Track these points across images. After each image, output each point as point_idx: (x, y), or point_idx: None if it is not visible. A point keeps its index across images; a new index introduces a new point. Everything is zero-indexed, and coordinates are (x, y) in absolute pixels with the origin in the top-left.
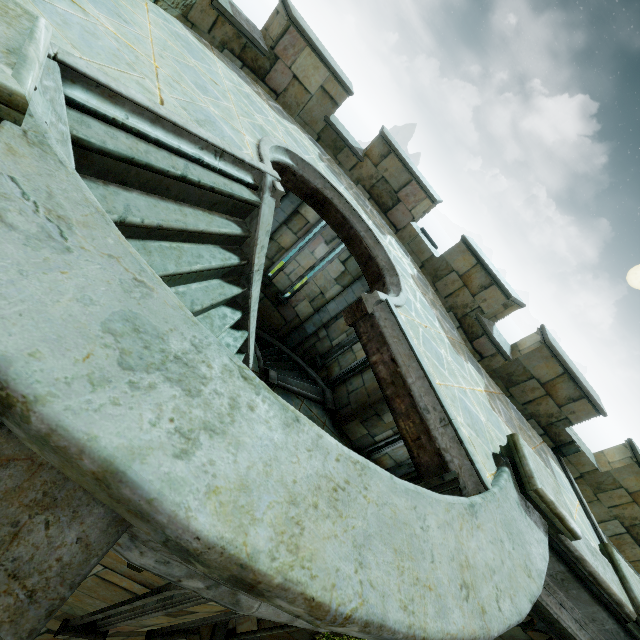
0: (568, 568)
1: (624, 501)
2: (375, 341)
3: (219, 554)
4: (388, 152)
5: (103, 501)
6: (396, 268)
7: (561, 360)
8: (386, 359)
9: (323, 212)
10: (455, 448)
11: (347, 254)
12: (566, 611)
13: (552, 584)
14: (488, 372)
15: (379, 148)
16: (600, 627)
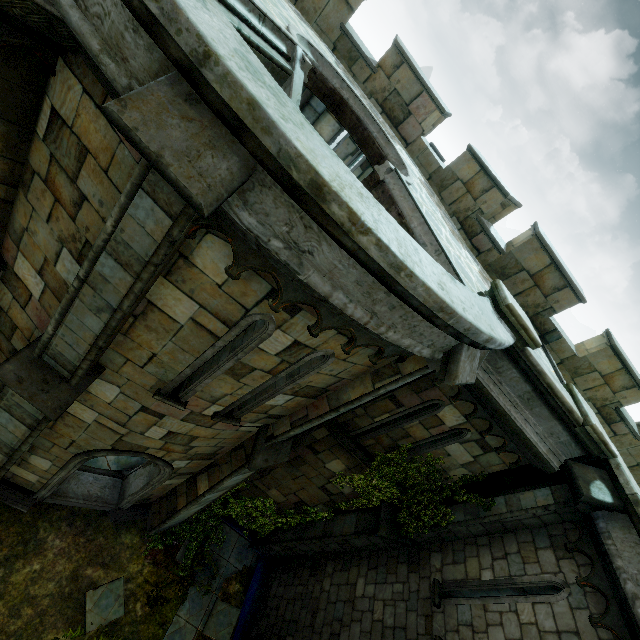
0: (533, 387)
1: (597, 384)
2: (385, 203)
3: (306, 161)
4: (401, 62)
5: (248, 125)
6: (405, 163)
7: (549, 250)
8: (394, 215)
9: (339, 114)
10: (445, 268)
11: (359, 172)
12: (530, 426)
13: (520, 404)
14: (484, 267)
15: (392, 58)
16: (556, 440)
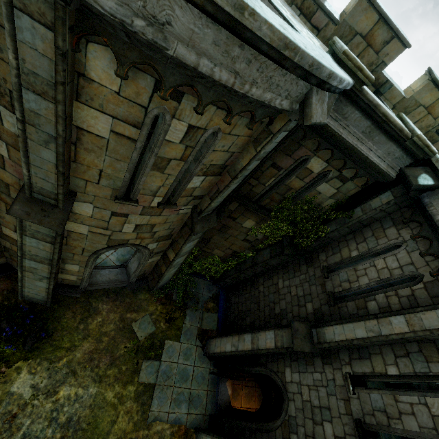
0: (372, 121)
1: (422, 116)
2: None
3: None
4: None
5: None
6: None
7: (376, 6)
8: None
9: None
10: None
11: None
12: (373, 152)
13: (364, 138)
14: (324, 43)
15: None
16: (392, 157)
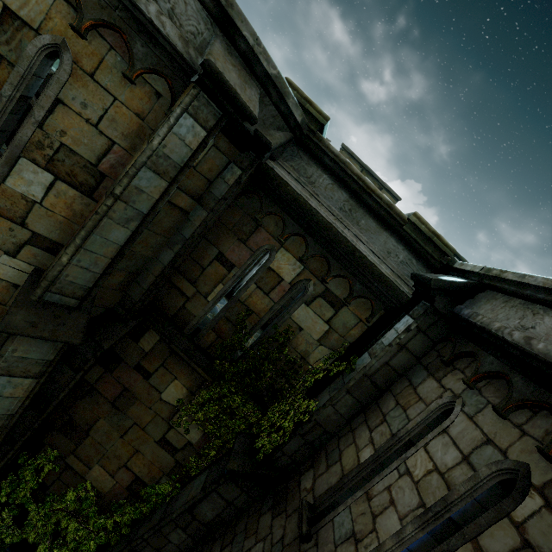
0: (349, 193)
1: None
2: None
3: None
4: None
5: None
6: None
7: (356, 158)
8: None
9: None
10: None
11: None
12: (363, 244)
13: (345, 219)
14: None
15: None
16: (397, 261)
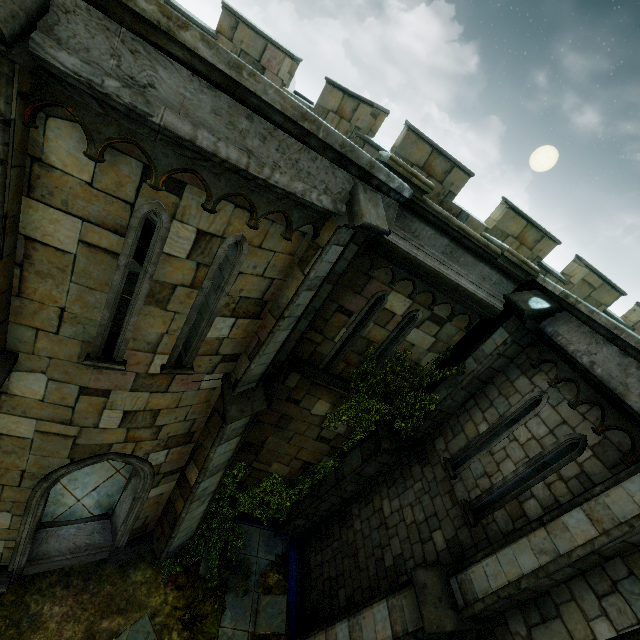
0: (450, 239)
1: (515, 247)
2: None
3: None
4: (236, 23)
5: None
6: None
7: (426, 138)
8: None
9: None
10: None
11: None
12: (463, 278)
13: (447, 260)
14: None
15: (227, 21)
16: (490, 283)
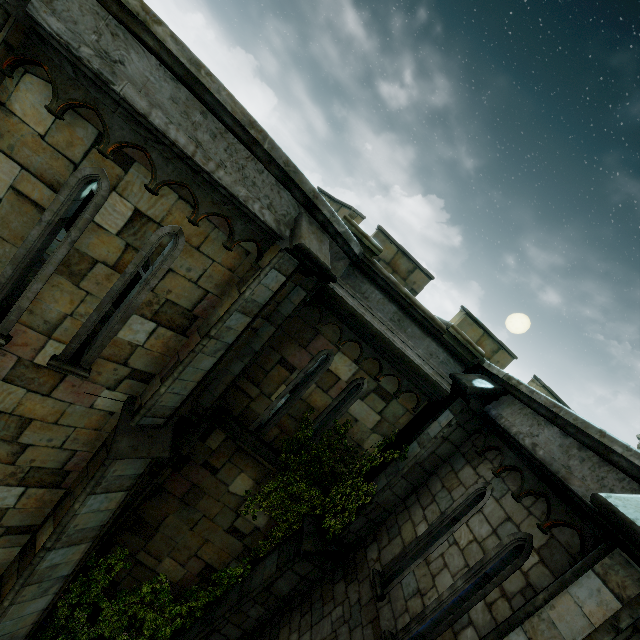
0: (398, 306)
1: None
2: None
3: None
4: None
5: None
6: None
7: (392, 240)
8: None
9: None
10: None
11: None
12: (410, 349)
13: (394, 328)
14: None
15: None
16: (437, 361)
